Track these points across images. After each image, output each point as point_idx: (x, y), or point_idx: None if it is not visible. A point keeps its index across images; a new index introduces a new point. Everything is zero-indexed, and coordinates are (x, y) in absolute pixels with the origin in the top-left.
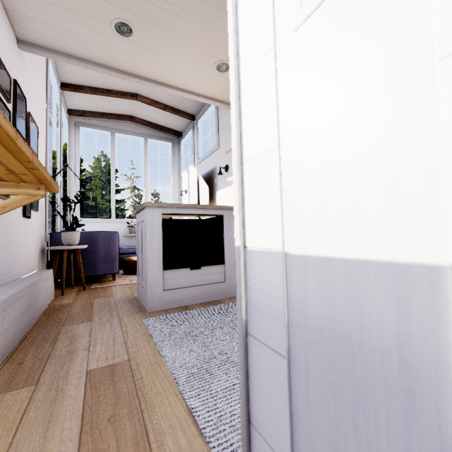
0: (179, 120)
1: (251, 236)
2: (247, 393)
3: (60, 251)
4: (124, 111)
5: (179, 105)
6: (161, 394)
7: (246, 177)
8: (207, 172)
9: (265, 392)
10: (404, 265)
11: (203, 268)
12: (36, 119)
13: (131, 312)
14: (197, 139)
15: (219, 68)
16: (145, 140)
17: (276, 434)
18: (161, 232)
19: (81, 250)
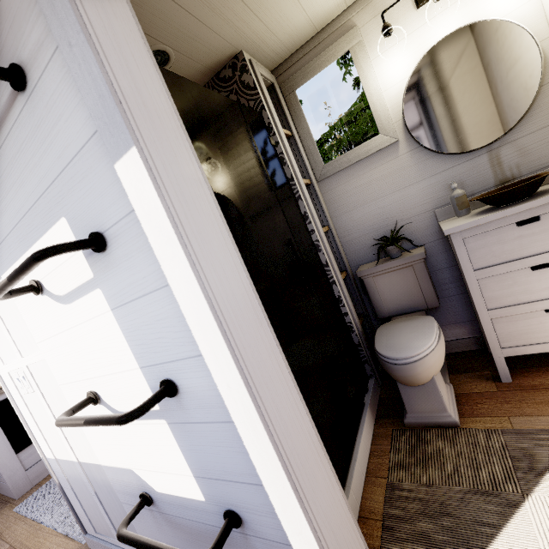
0: None
1: (45, 453)
2: (72, 507)
3: None
4: None
5: None
6: (44, 543)
7: (33, 432)
8: None
9: (75, 503)
10: (72, 461)
11: None
12: None
13: None
14: None
15: None
16: None
17: (82, 513)
18: None
19: None
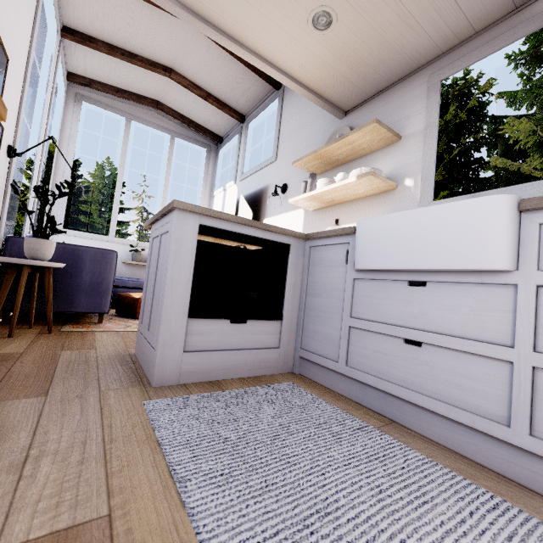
0: (223, 119)
1: None
2: None
3: (18, 266)
4: (149, 92)
5: (227, 97)
6: None
7: None
8: (253, 192)
9: None
10: None
11: (251, 322)
12: (7, 45)
13: (123, 383)
14: (244, 147)
15: (316, 20)
16: (171, 138)
17: None
18: (194, 254)
19: (54, 270)
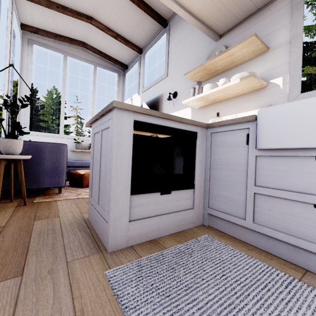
0: (127, 52)
1: None
2: None
3: None
4: (77, 35)
5: (130, 36)
6: None
7: None
8: (152, 99)
9: None
10: None
11: (174, 192)
12: None
13: (84, 251)
14: (143, 70)
15: None
16: (94, 67)
17: None
18: (131, 144)
19: (24, 160)
